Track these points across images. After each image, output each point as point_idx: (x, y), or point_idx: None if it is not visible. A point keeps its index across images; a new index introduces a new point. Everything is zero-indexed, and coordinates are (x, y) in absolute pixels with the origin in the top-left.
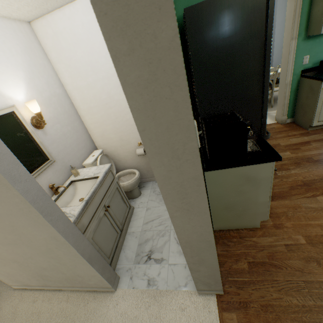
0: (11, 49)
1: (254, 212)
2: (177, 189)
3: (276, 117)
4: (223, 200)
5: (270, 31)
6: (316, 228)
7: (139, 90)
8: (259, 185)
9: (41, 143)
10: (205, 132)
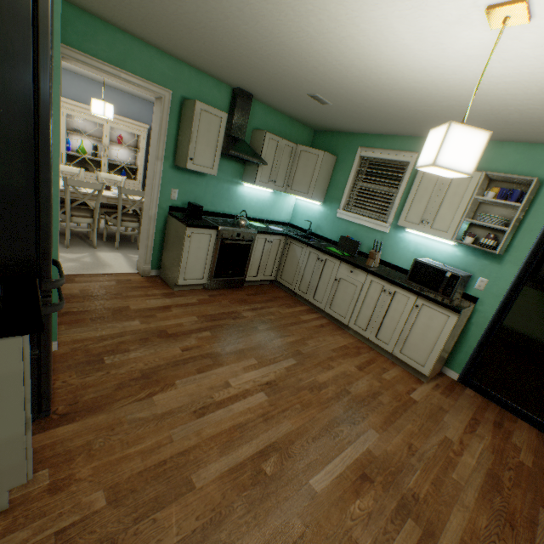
0: None
1: None
2: None
3: (138, 265)
4: None
5: (46, 73)
6: (136, 460)
7: None
8: None
9: None
10: None
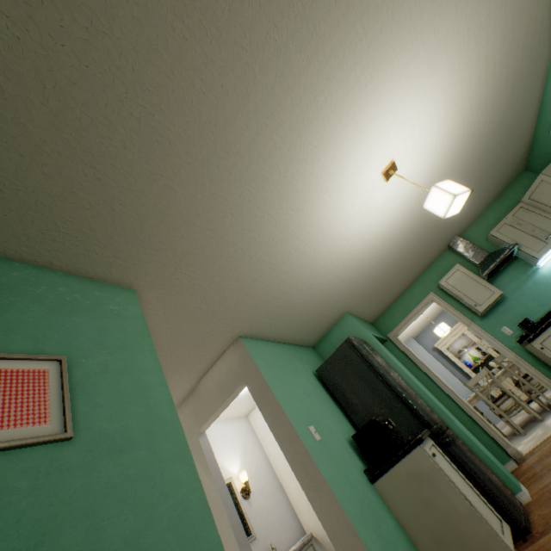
0: (235, 436)
1: (476, 538)
2: (301, 466)
3: None
4: (421, 526)
5: (366, 356)
6: None
7: (269, 416)
8: (436, 482)
9: (246, 513)
10: (354, 441)
